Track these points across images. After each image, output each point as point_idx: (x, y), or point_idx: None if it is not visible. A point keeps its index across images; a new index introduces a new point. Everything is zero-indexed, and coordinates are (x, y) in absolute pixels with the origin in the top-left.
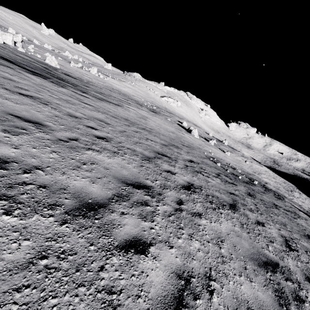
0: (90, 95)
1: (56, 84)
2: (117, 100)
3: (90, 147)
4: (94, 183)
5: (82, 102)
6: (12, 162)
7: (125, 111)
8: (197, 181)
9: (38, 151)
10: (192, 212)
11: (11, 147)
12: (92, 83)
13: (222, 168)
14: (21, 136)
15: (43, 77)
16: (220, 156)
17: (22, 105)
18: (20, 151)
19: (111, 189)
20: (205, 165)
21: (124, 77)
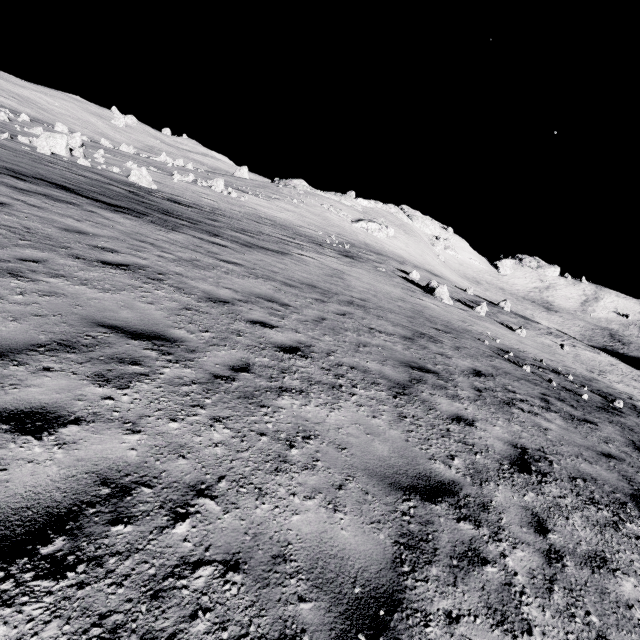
0: (227, 240)
1: (162, 226)
2: (277, 241)
3: (282, 384)
4: (337, 512)
5: (220, 261)
6: (137, 486)
7: (299, 264)
8: (526, 434)
9: (182, 427)
10: (584, 557)
11: (124, 432)
12: (221, 210)
13: (537, 377)
14: (136, 386)
15: (135, 213)
16: (512, 342)
17: (116, 294)
18: (145, 440)
19: (381, 523)
20: (507, 379)
21: (276, 191)
